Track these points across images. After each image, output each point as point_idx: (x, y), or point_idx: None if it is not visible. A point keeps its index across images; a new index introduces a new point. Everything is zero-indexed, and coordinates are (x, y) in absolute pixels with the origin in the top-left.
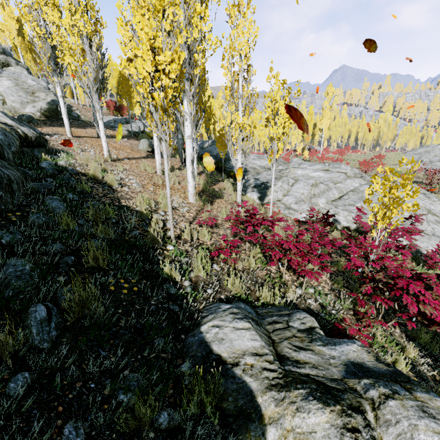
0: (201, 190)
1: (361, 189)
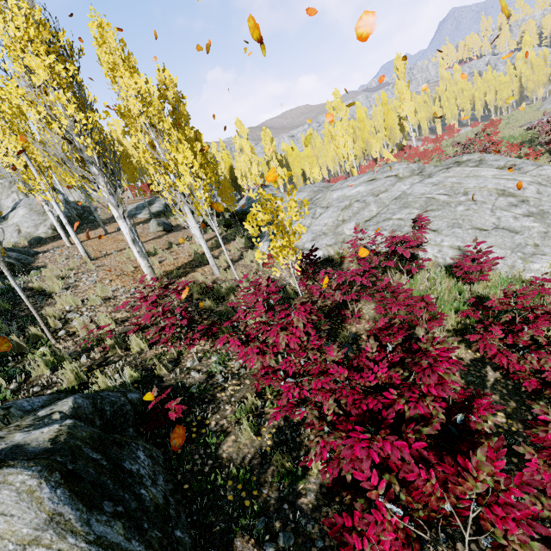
0: (188, 261)
1: (408, 192)
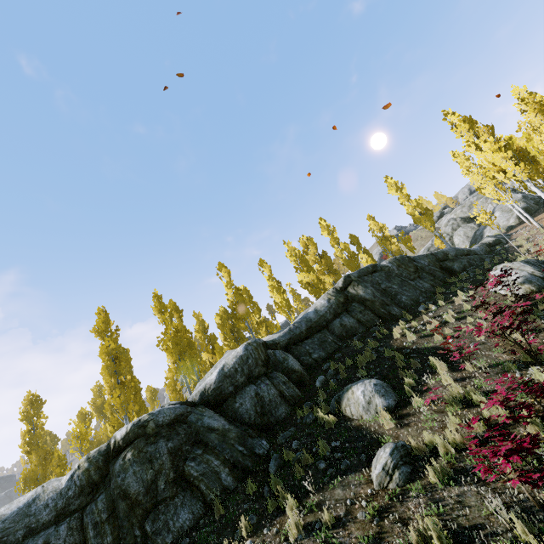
0: None
1: None
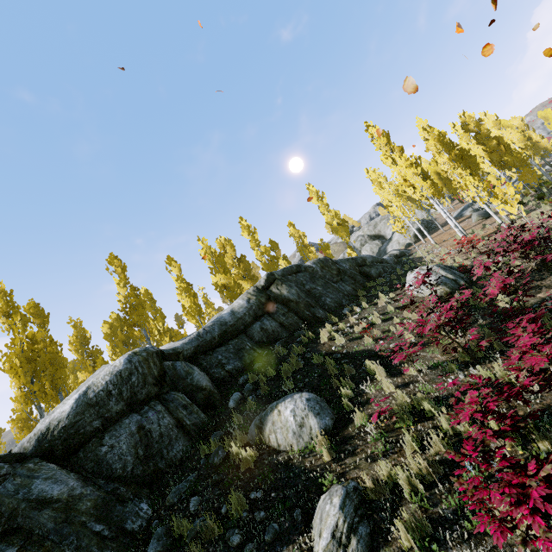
0: (494, 231)
1: None
